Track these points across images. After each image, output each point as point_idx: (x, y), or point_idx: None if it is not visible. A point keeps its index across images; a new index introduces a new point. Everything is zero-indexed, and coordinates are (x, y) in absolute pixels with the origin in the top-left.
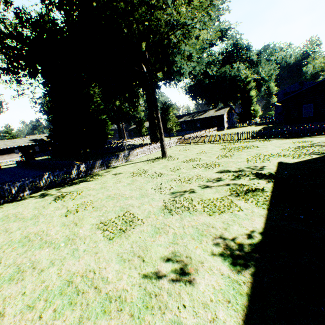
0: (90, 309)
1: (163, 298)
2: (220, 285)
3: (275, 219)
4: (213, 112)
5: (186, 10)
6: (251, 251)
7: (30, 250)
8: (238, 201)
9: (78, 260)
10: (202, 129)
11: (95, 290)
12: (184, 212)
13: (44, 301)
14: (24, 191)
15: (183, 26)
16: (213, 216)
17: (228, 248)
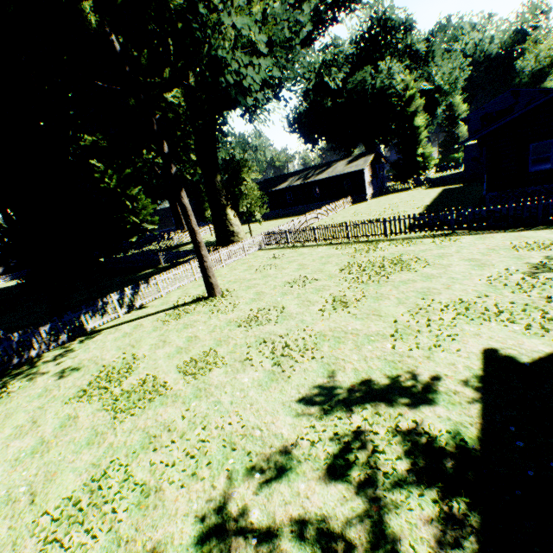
0: None
1: None
2: None
3: None
4: (342, 167)
5: None
6: None
7: None
8: None
9: None
10: (325, 201)
11: None
12: None
13: None
14: None
15: None
16: None
17: None
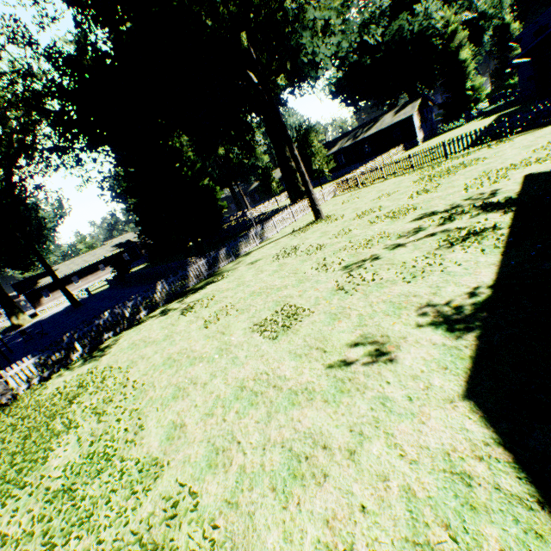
0: (275, 404)
1: (360, 380)
2: (432, 355)
3: (514, 264)
4: (390, 118)
5: None
6: (475, 312)
7: (181, 369)
8: (453, 254)
9: (242, 367)
10: (376, 155)
11: (274, 389)
12: (368, 287)
13: (221, 407)
14: (139, 312)
15: None
16: (413, 282)
17: (440, 315)
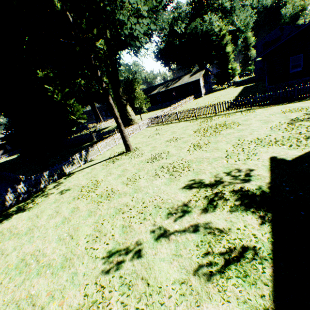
0: None
1: None
2: None
3: None
4: (187, 78)
5: None
6: None
7: None
8: (211, 304)
9: None
10: (179, 99)
11: None
12: None
13: None
14: None
15: None
16: None
17: None
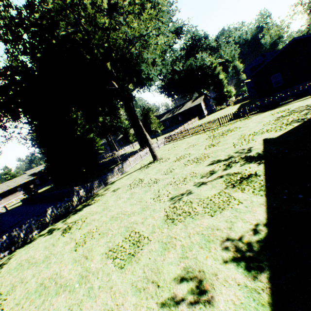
0: None
1: None
2: (239, 298)
3: (275, 205)
4: (190, 104)
5: (138, 24)
6: (261, 249)
7: (47, 299)
8: (236, 193)
9: (95, 300)
10: (185, 122)
11: None
12: (186, 218)
13: None
14: (32, 232)
15: (139, 39)
16: (215, 216)
17: (237, 251)
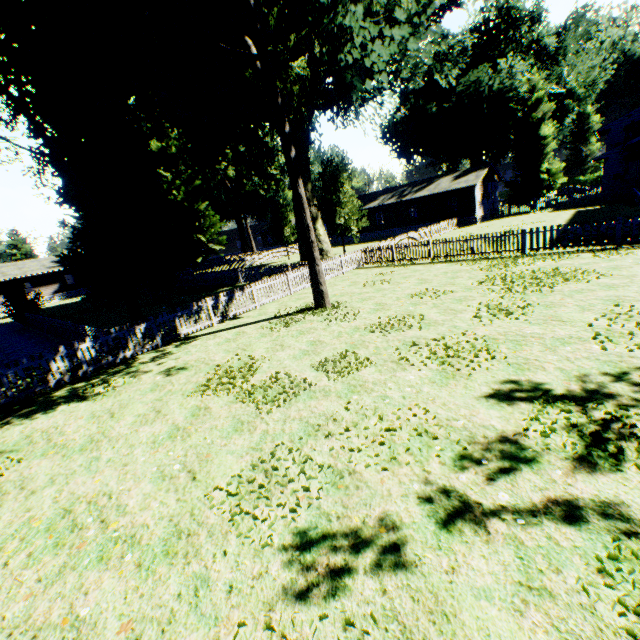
0: None
1: None
2: None
3: None
4: (447, 183)
5: None
6: None
7: None
8: None
9: None
10: (423, 224)
11: None
12: None
13: None
14: None
15: None
16: None
17: None
